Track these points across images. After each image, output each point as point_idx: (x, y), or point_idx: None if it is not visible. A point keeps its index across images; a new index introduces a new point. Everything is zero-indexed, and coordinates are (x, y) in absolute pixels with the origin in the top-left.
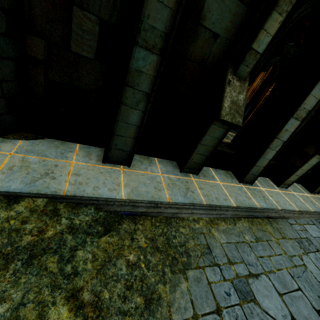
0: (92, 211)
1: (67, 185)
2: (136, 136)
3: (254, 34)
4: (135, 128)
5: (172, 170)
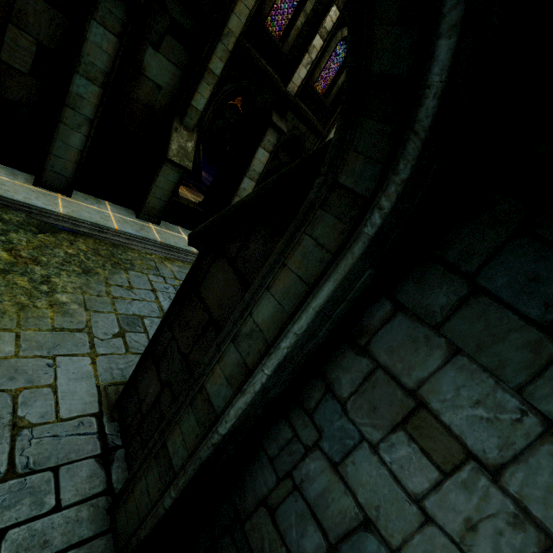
0: (24, 216)
1: None
2: (78, 162)
3: (191, 94)
4: (77, 152)
5: (127, 214)
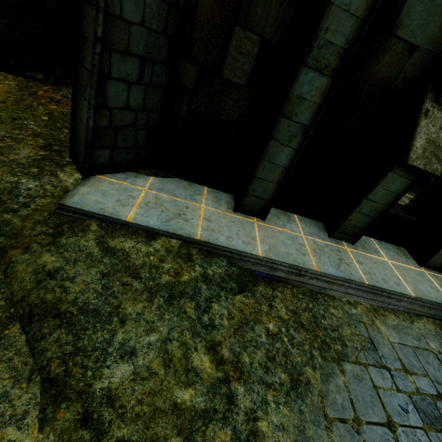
0: (225, 264)
1: (200, 229)
2: (280, 181)
3: None
4: (281, 171)
5: (318, 233)
